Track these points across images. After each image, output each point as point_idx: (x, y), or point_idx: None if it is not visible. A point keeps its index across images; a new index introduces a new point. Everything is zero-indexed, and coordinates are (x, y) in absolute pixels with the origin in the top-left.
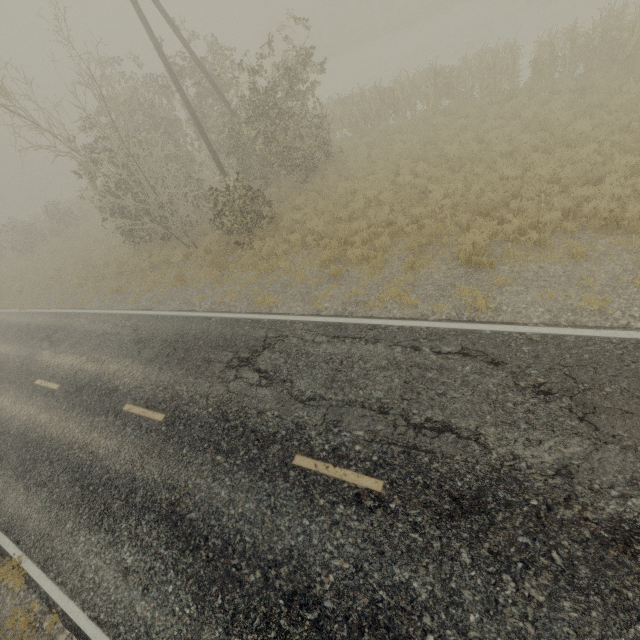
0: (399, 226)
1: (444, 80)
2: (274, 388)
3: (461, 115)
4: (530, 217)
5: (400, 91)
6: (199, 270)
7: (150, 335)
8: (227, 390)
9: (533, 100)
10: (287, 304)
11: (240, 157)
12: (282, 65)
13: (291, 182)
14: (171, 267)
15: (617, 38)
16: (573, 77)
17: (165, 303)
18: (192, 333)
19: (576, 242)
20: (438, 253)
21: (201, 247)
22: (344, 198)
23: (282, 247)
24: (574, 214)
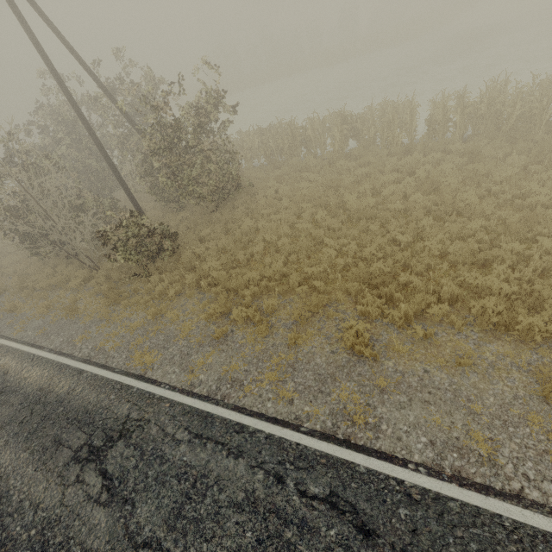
0: (290, 283)
1: (349, 127)
2: (111, 511)
3: (363, 162)
4: (417, 301)
5: (311, 130)
6: (94, 299)
7: (16, 385)
8: (61, 501)
9: (427, 158)
10: (163, 367)
11: (152, 182)
12: (191, 104)
13: (203, 208)
14: (71, 289)
15: (501, 109)
16: (463, 137)
17: (49, 337)
18: (57, 392)
19: (463, 343)
20: (324, 327)
21: (102, 271)
22: (247, 235)
23: (175, 288)
24: (462, 298)
